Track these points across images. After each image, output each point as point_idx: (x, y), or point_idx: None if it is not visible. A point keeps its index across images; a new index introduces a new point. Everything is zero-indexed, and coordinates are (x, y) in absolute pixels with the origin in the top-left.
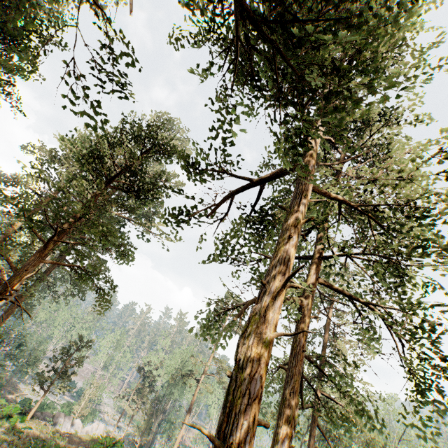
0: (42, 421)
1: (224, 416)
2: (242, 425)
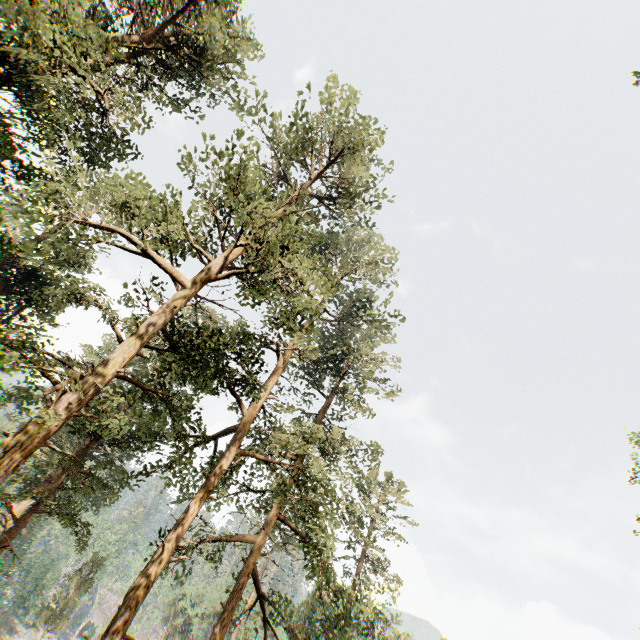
0: None
1: (106, 631)
2: (110, 635)
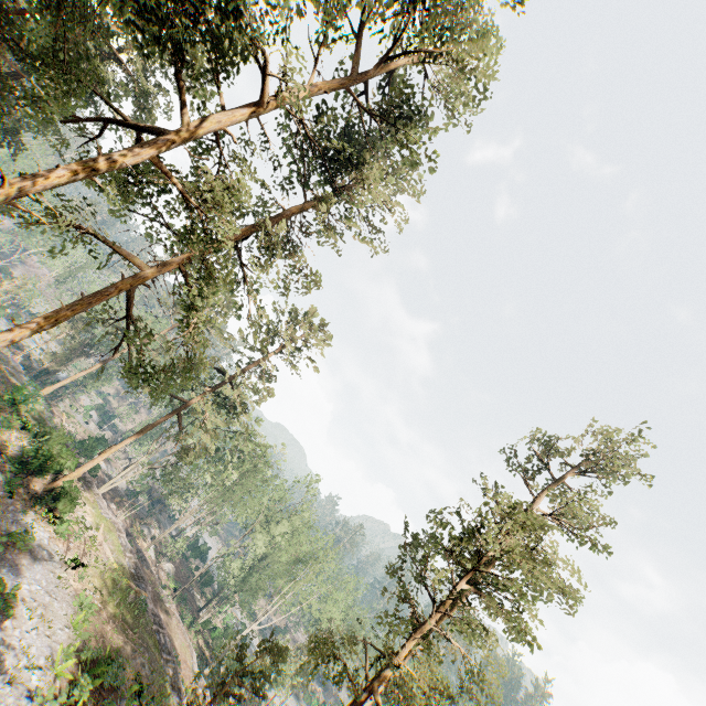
0: None
1: None
2: None
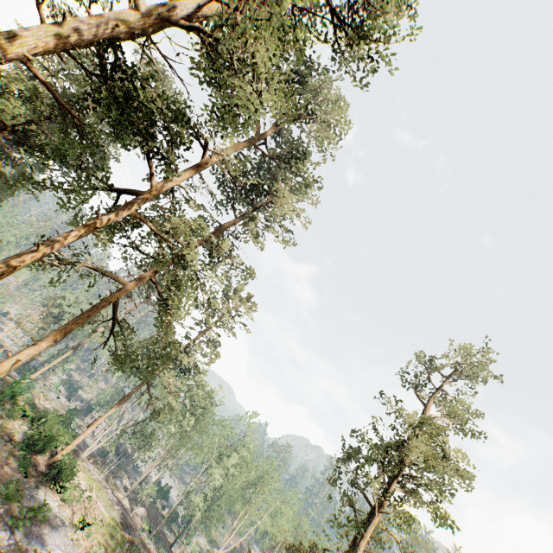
0: None
1: None
2: None
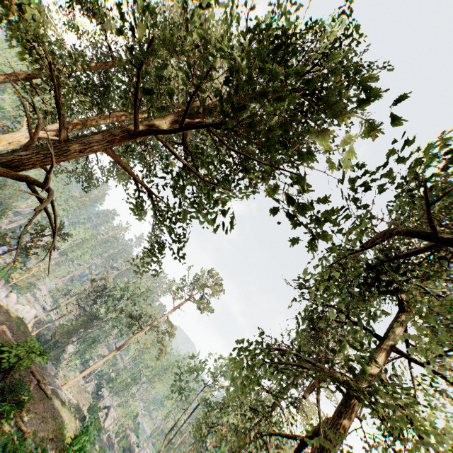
0: None
1: None
2: None
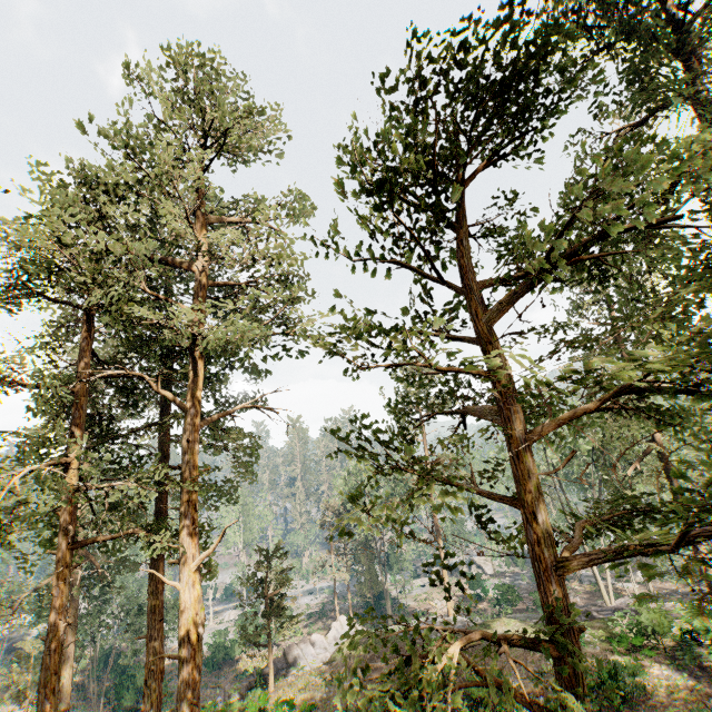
0: (291, 677)
1: None
2: None
